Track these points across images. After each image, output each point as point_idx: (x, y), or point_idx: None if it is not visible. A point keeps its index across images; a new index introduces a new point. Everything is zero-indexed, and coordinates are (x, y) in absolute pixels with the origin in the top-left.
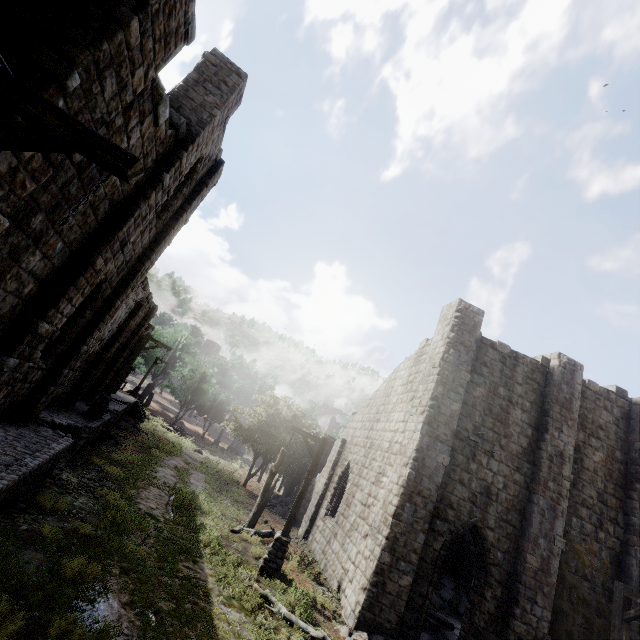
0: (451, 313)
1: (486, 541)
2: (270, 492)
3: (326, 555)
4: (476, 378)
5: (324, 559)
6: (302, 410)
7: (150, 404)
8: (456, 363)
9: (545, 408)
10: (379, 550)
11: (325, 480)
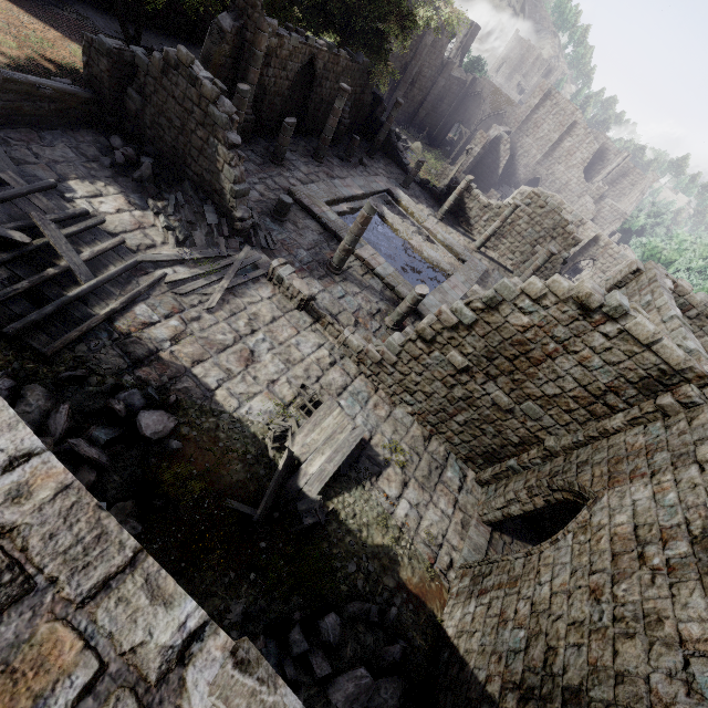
0: None
1: None
2: None
3: None
4: None
5: None
6: None
7: None
8: None
9: None
10: None
11: None
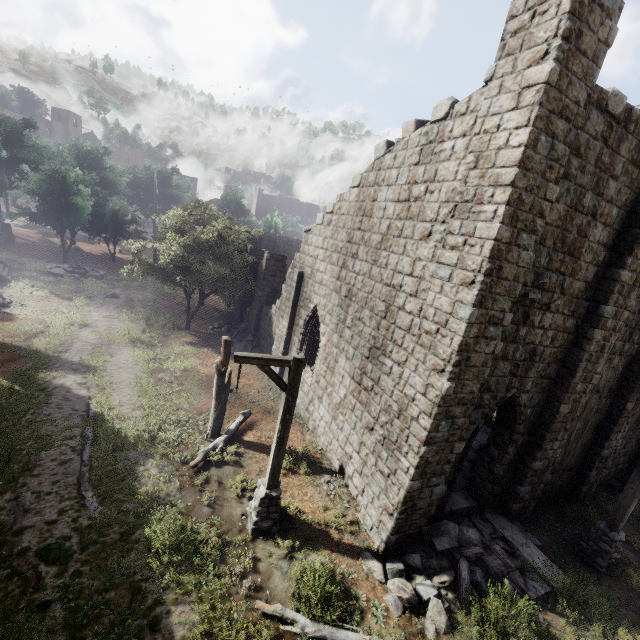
0: (552, 21)
1: (520, 407)
2: (226, 390)
3: (312, 417)
4: (558, 186)
5: (311, 420)
6: (228, 224)
7: (17, 235)
8: (543, 168)
9: (638, 213)
10: (406, 480)
11: (287, 324)
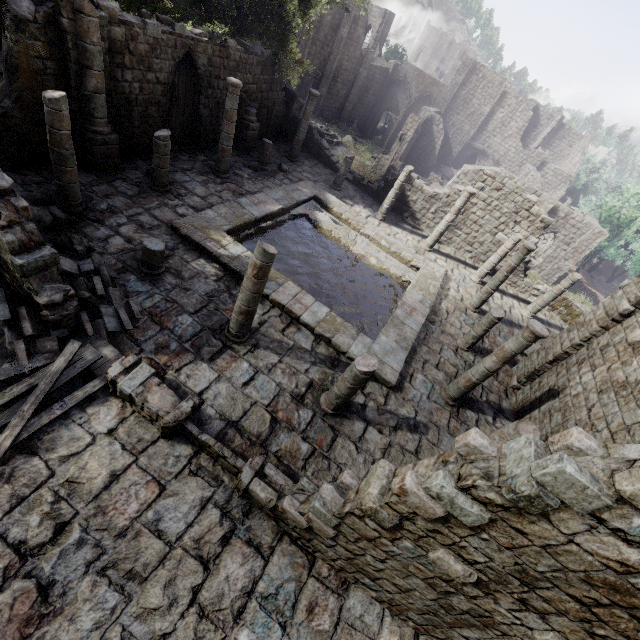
0: None
1: None
2: None
3: None
4: None
5: None
6: None
7: None
8: None
9: None
10: None
11: None
